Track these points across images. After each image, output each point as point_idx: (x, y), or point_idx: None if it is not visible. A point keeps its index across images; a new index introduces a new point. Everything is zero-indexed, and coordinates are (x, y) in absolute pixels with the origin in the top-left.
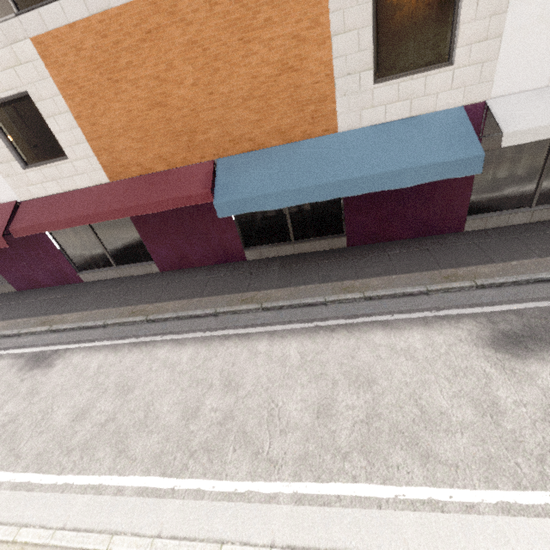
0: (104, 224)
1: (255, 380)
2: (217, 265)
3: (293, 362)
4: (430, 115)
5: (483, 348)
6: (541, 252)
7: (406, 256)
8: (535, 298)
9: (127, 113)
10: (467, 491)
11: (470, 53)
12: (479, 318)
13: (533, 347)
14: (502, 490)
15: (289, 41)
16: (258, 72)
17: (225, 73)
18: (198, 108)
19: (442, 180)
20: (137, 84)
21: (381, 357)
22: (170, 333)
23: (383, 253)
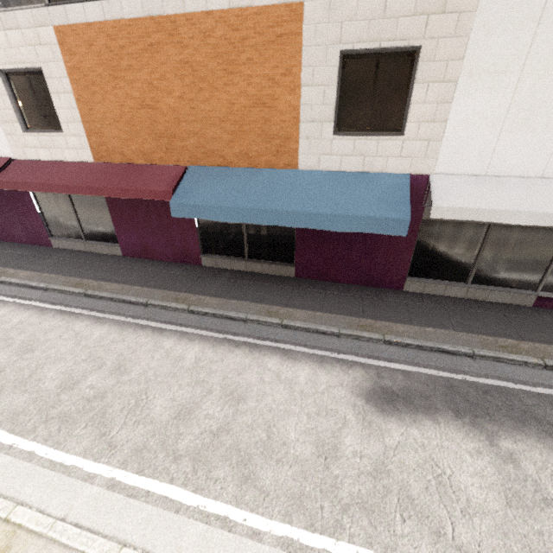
0: (82, 199)
1: (143, 370)
2: (174, 263)
3: (186, 364)
4: (380, 175)
5: (357, 396)
6: (459, 326)
7: (339, 298)
8: (430, 365)
9: (120, 107)
10: (263, 519)
11: (418, 130)
12: (371, 369)
13: (401, 408)
14: (294, 526)
15: (265, 81)
16: (236, 100)
17: (208, 94)
18: (181, 118)
19: (386, 237)
20: (133, 85)
21: (263, 381)
22: (98, 311)
23: (322, 291)
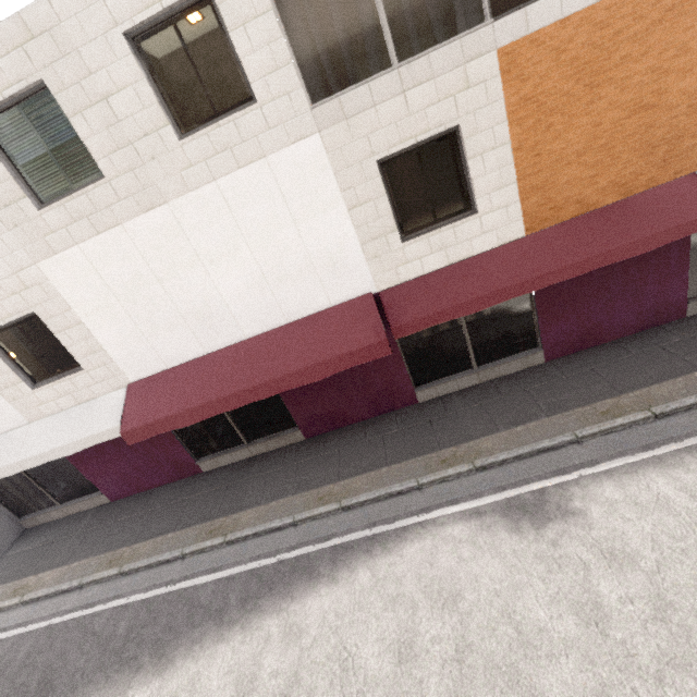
0: None
1: None
2: (642, 333)
3: None
4: None
5: None
6: None
7: None
8: None
9: (592, 129)
10: None
11: None
12: None
13: None
14: None
15: None
16: None
17: None
18: None
19: None
20: (625, 84)
21: None
22: None
23: None
